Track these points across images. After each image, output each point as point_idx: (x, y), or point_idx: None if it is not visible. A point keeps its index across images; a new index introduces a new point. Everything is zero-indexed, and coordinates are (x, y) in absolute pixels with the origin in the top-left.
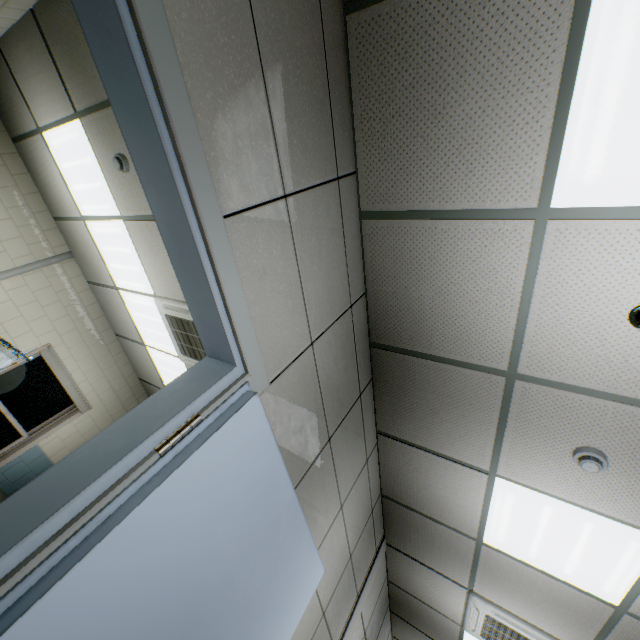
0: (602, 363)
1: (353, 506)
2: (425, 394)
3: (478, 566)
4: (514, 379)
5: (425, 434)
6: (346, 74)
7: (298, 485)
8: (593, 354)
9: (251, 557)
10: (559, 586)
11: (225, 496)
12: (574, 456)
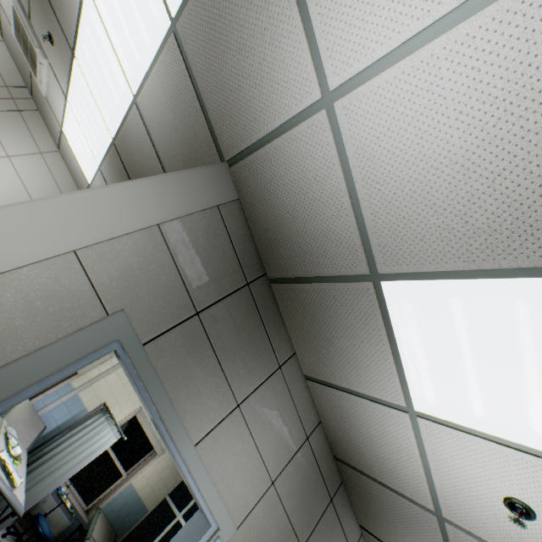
0: (503, 532)
1: None
2: (383, 507)
3: None
4: (444, 519)
5: (395, 540)
6: (277, 307)
7: None
8: (493, 522)
9: None
10: None
11: None
12: None
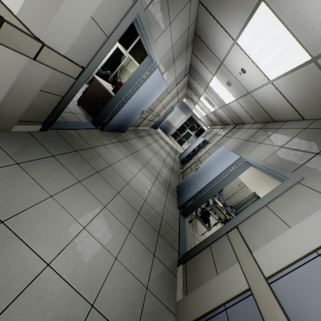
0: (235, 72)
1: (179, 70)
2: (205, 53)
3: (207, 88)
4: (222, 64)
5: (203, 60)
6: None
7: (164, 73)
8: (235, 70)
9: (154, 88)
10: (219, 98)
11: (151, 83)
12: (226, 82)
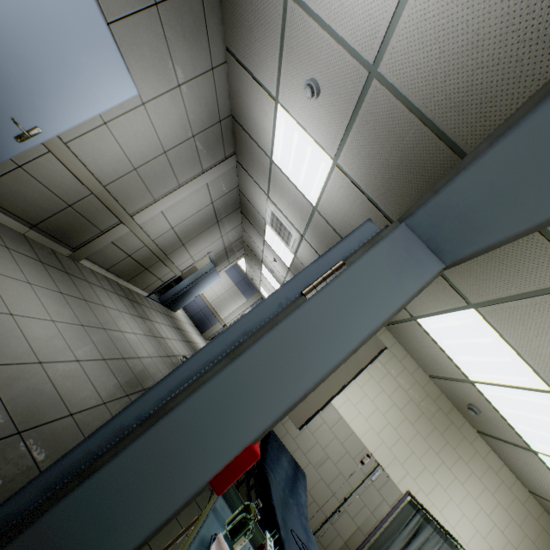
0: None
1: (195, 98)
2: (247, 6)
3: (271, 179)
4: None
5: (248, 55)
6: None
7: (120, 22)
8: None
9: (54, 19)
10: (297, 194)
11: None
12: (305, 85)
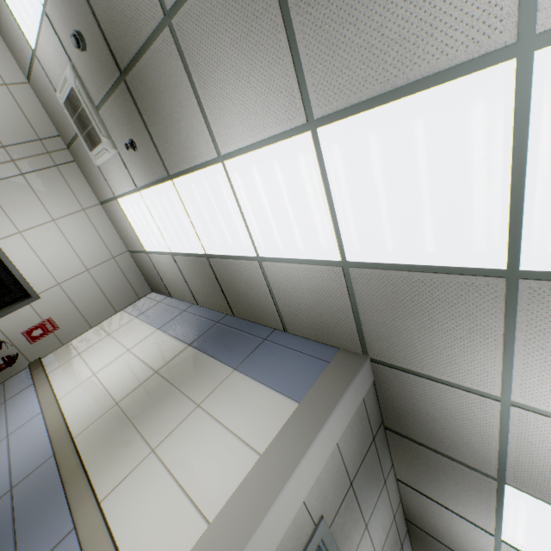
0: None
1: None
2: None
3: None
4: None
5: None
6: (385, 440)
7: None
8: None
9: None
10: None
11: None
12: None
